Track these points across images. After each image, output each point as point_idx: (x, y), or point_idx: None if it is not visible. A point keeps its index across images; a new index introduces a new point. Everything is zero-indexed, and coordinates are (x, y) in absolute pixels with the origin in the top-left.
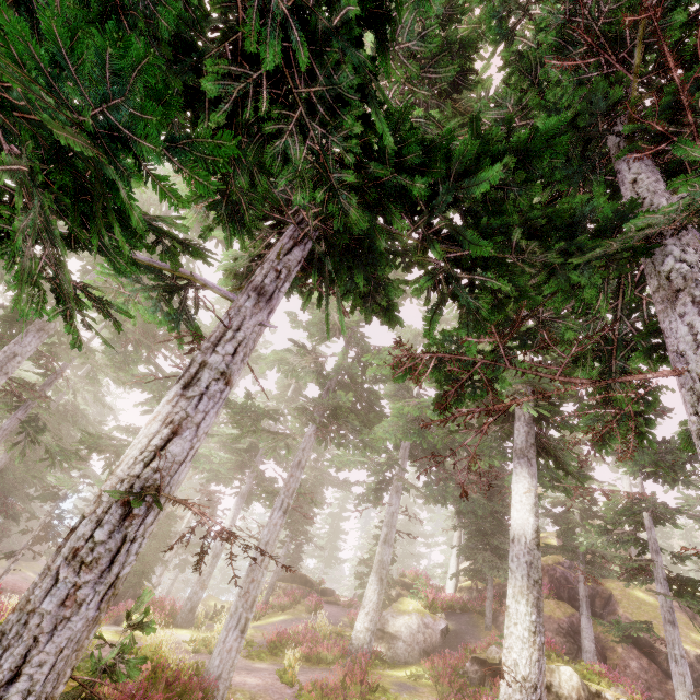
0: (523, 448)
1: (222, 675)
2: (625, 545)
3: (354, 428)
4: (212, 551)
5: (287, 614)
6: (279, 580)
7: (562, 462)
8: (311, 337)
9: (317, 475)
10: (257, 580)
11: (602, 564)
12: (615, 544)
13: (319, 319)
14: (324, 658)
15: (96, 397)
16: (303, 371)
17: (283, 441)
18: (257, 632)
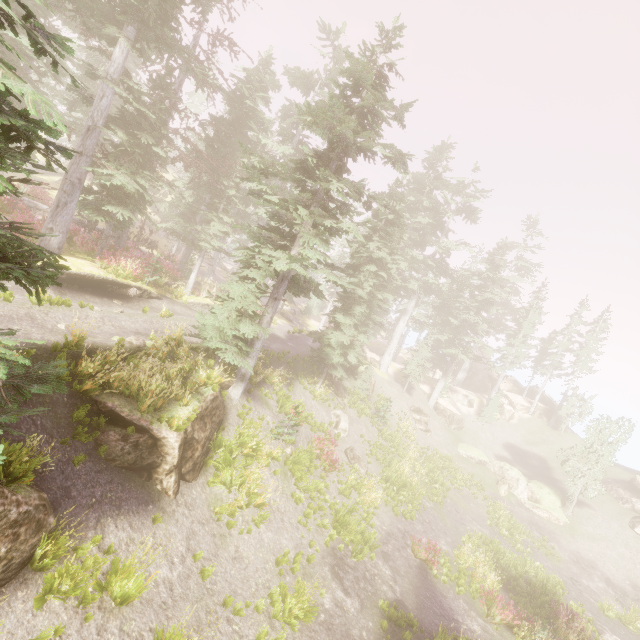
0: None
1: None
2: None
3: None
4: None
5: None
6: None
7: None
8: None
9: None
10: None
11: None
12: None
13: None
14: None
15: None
16: None
17: None
18: None
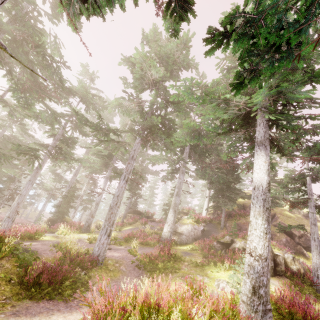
0: (262, 140)
1: (100, 254)
2: (293, 192)
3: (161, 139)
4: (95, 202)
5: (132, 226)
6: (128, 213)
7: (282, 148)
8: (135, 88)
9: (143, 168)
10: (114, 213)
11: (277, 202)
12: (288, 192)
13: (139, 76)
14: (149, 243)
15: (24, 131)
16: (132, 111)
17: (123, 146)
18: (119, 234)
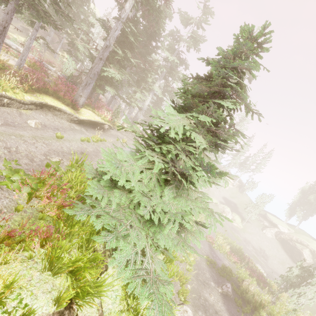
0: None
1: None
2: None
3: None
4: None
5: None
6: None
7: None
8: None
9: None
10: None
11: None
12: None
13: None
14: None
15: None
16: None
17: None
18: None
